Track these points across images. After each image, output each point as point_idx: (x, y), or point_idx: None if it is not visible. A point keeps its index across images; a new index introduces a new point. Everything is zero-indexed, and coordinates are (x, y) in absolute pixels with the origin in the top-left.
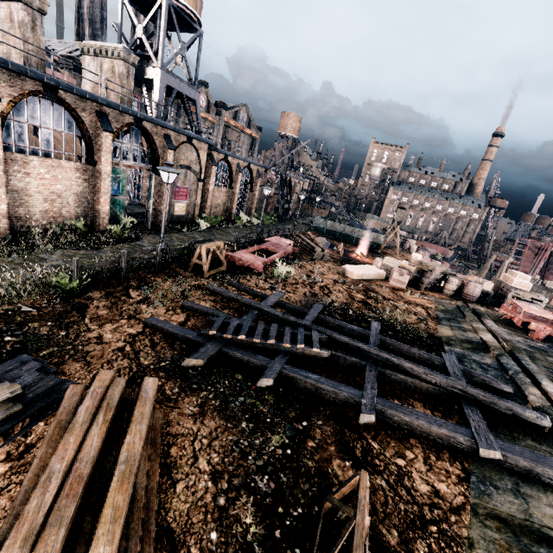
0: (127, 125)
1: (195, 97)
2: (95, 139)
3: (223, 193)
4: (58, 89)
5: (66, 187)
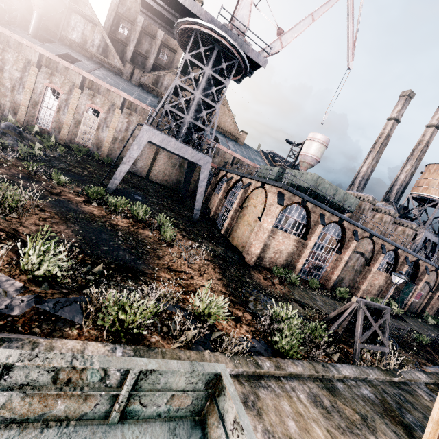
0: (412, 261)
1: (437, 242)
2: (398, 266)
3: (438, 301)
4: (398, 248)
5: (378, 282)
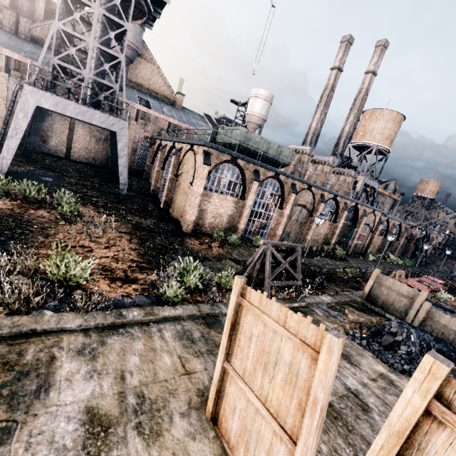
0: (351, 206)
1: (375, 186)
2: (339, 213)
3: (379, 239)
4: (337, 196)
5: (323, 231)
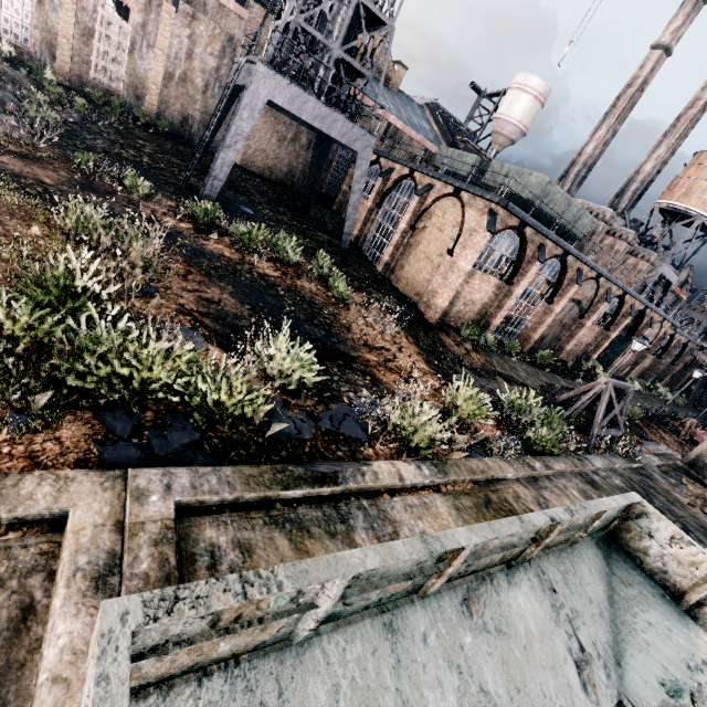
0: (638, 311)
1: (673, 280)
2: (618, 317)
3: (649, 360)
4: (627, 294)
5: (586, 340)
